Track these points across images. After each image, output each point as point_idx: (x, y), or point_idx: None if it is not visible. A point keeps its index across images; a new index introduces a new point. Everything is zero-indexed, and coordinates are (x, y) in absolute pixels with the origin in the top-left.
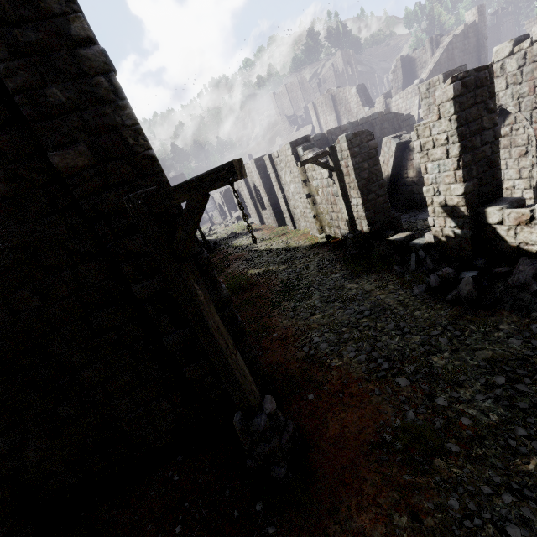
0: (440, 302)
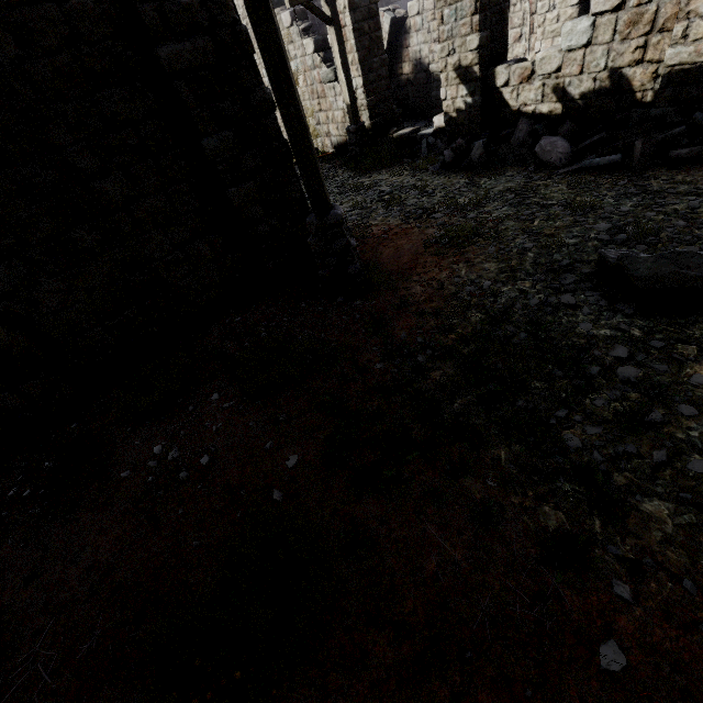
0: (455, 172)
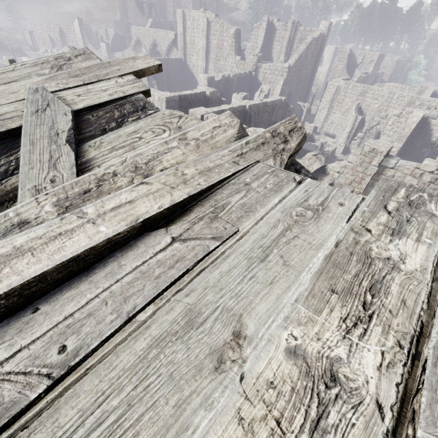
0: None
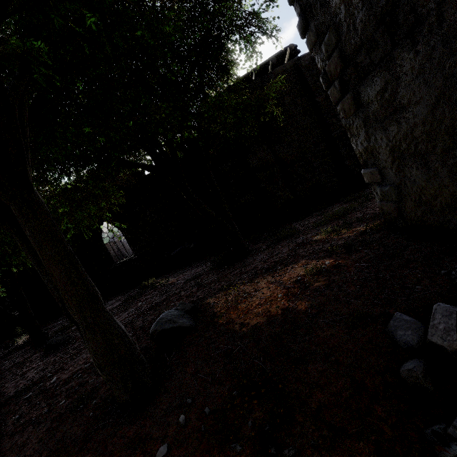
0: None
